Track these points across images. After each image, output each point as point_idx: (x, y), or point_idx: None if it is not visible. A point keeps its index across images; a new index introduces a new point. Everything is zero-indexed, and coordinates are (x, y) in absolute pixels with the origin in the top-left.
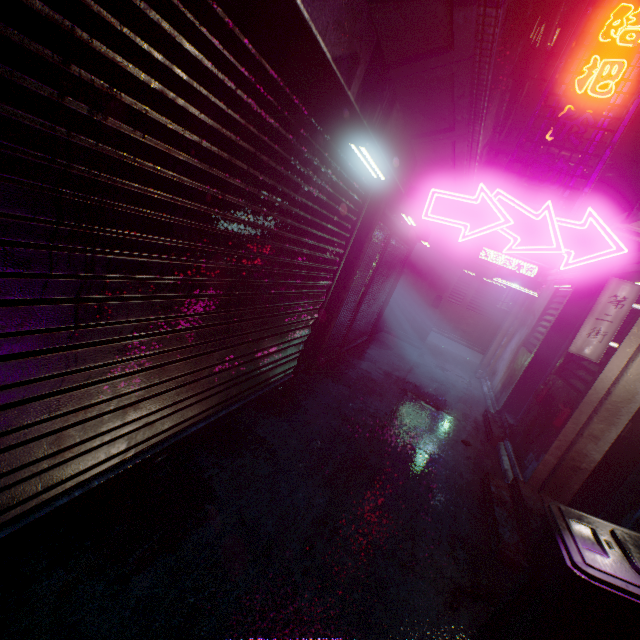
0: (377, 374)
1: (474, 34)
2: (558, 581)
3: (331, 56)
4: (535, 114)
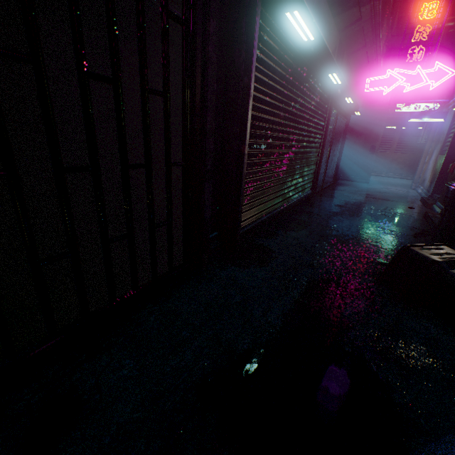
0: (347, 194)
1: (370, 11)
2: (451, 196)
3: (331, 52)
4: (404, 34)
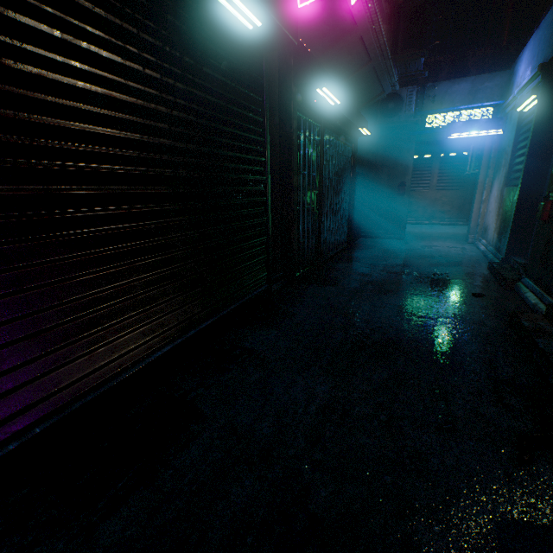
0: (363, 268)
1: None
2: None
3: None
4: None
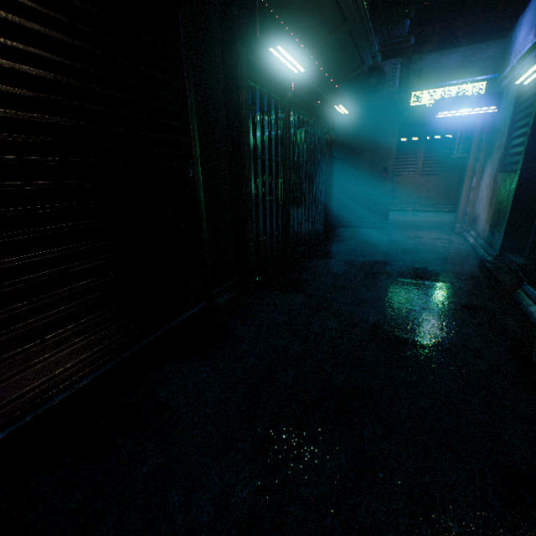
0: (337, 267)
1: None
2: None
3: None
4: None
